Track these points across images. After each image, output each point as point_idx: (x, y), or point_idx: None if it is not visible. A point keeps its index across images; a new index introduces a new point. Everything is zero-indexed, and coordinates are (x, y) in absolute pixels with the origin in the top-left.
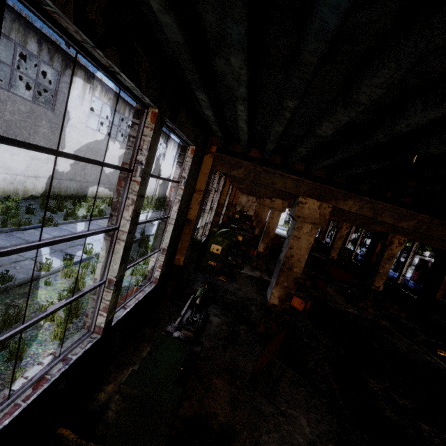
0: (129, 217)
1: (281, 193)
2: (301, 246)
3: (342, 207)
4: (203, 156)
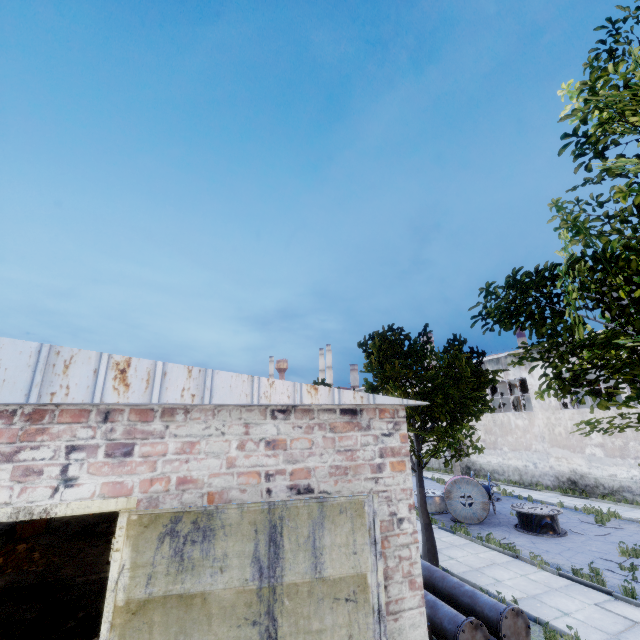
0: None
1: None
2: None
3: None
4: None
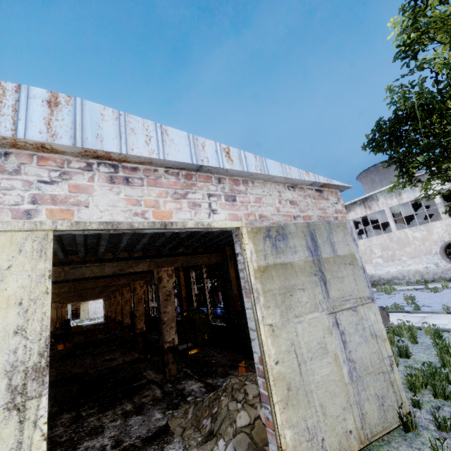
0: None
1: None
2: None
3: None
4: None
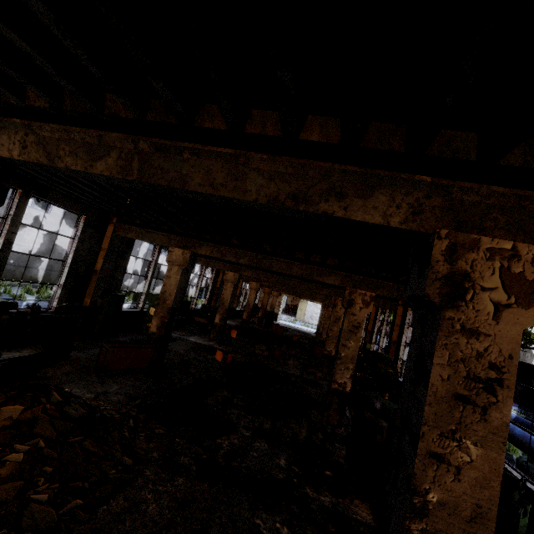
0: (2, 242)
1: (232, 266)
2: (171, 283)
3: (201, 252)
4: (105, 225)
